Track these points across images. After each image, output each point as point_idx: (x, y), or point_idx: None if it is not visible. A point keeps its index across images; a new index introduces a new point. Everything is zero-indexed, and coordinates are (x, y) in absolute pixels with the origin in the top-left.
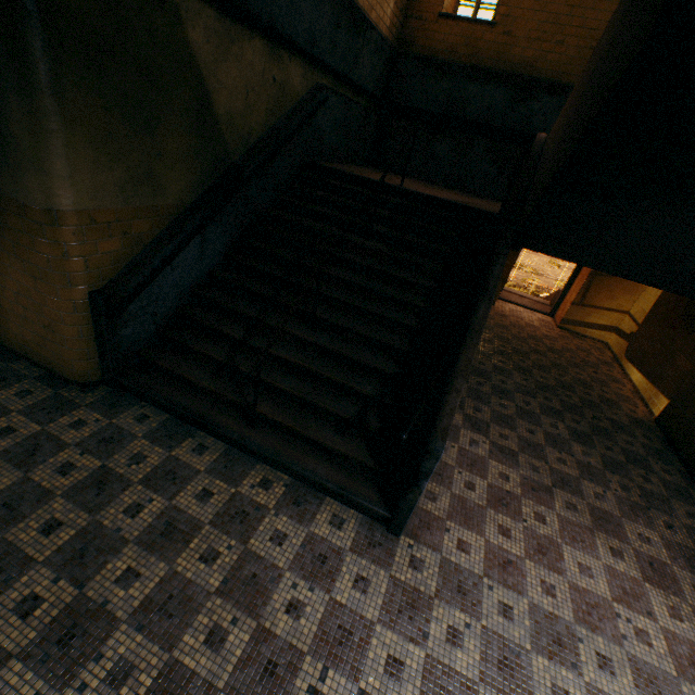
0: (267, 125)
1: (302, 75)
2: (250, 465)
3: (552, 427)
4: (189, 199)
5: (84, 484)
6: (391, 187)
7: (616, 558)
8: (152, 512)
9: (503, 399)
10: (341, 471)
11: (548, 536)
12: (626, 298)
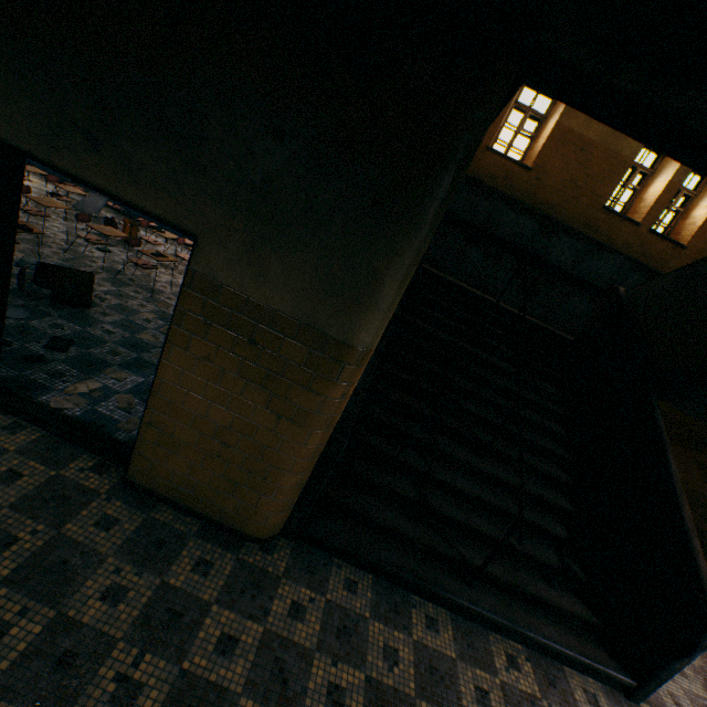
0: None
1: None
2: (483, 636)
3: None
4: None
5: None
6: (491, 302)
7: None
8: None
9: None
10: (567, 632)
11: (702, 668)
12: None
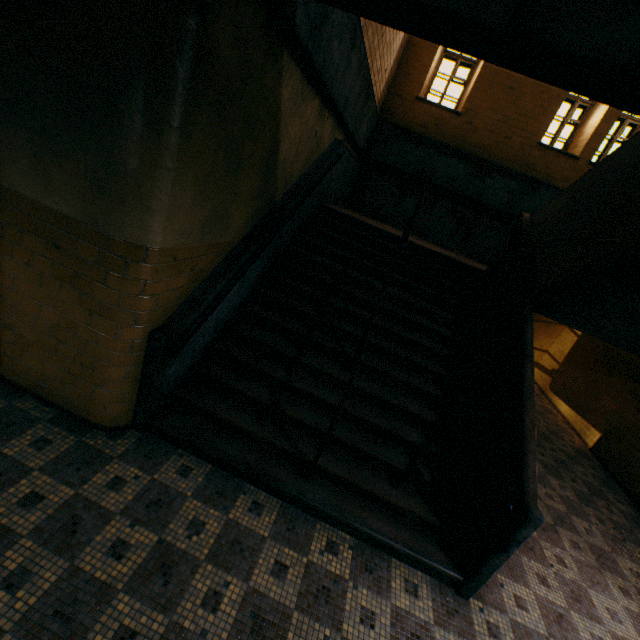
0: (302, 171)
1: (330, 131)
2: (310, 524)
3: None
4: (241, 235)
5: (145, 570)
6: (396, 237)
7: (627, 598)
8: (232, 600)
9: None
10: (403, 528)
11: (574, 581)
12: (546, 339)
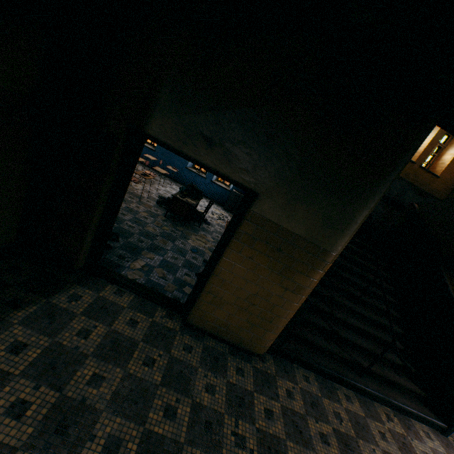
0: None
1: None
2: (372, 404)
3: None
4: None
5: (342, 449)
6: None
7: None
8: None
9: None
10: (410, 400)
11: None
12: None
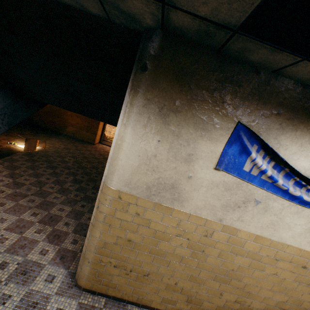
0: None
1: None
2: None
3: (65, 178)
4: None
5: None
6: None
7: (32, 216)
8: None
9: (49, 169)
10: None
11: None
12: None
